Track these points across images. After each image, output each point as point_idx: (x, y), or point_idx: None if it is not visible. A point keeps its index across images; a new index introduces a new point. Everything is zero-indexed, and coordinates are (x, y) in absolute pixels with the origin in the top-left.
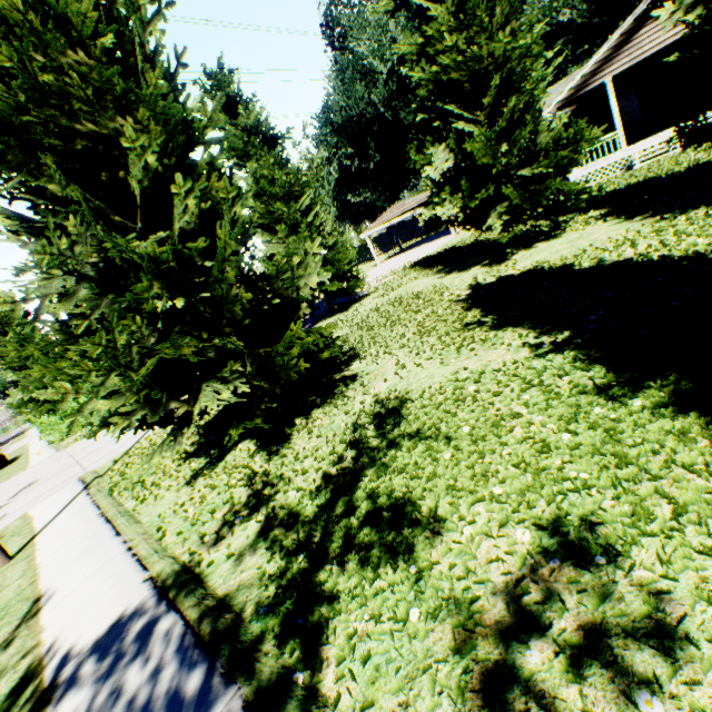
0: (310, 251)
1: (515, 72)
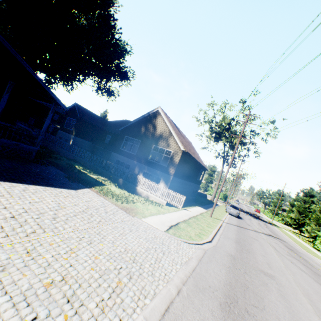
0: None
1: None
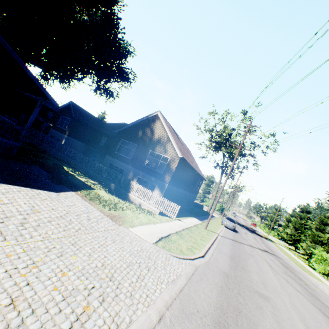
0: None
1: None
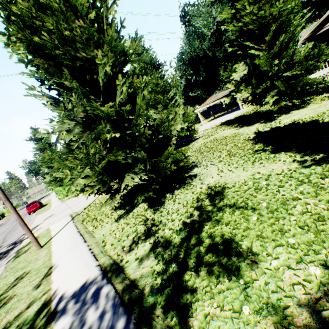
0: (178, 112)
1: (284, 22)
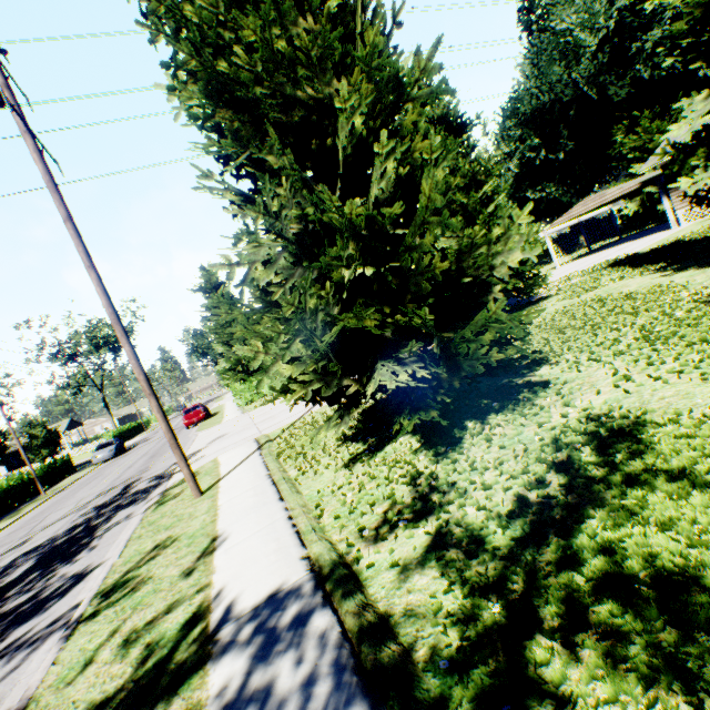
0: (515, 221)
1: None
